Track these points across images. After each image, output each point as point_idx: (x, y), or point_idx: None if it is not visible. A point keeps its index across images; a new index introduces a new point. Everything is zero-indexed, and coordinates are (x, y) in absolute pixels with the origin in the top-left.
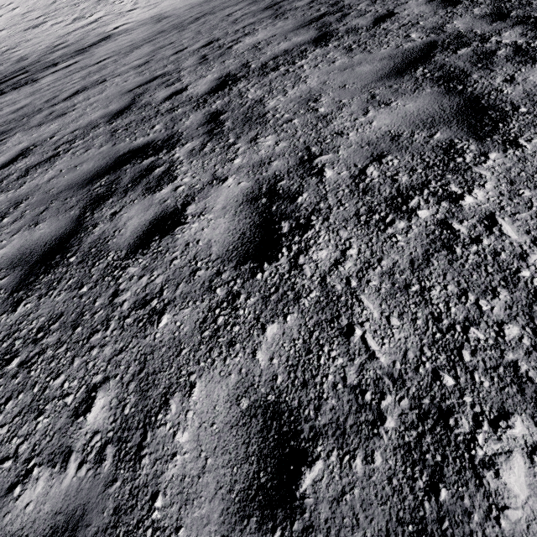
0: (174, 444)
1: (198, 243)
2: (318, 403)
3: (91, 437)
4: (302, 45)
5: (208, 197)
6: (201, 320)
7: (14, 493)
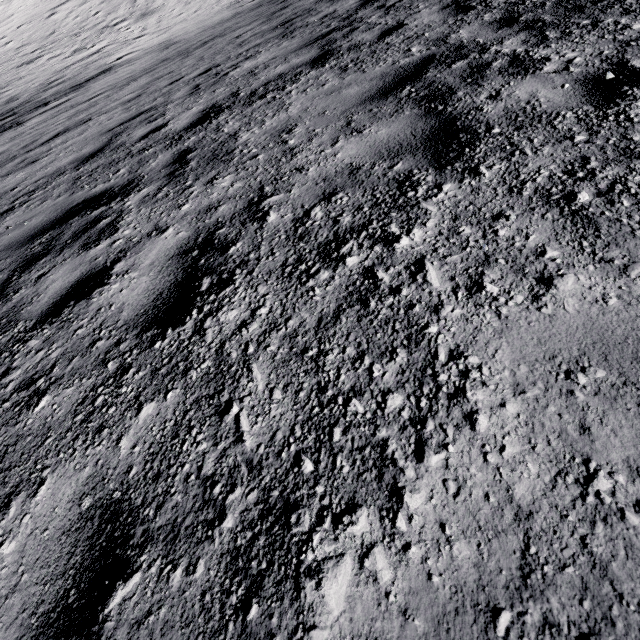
0: None
1: (110, 308)
2: (163, 499)
3: None
4: (298, 67)
5: (141, 252)
6: (80, 401)
7: None
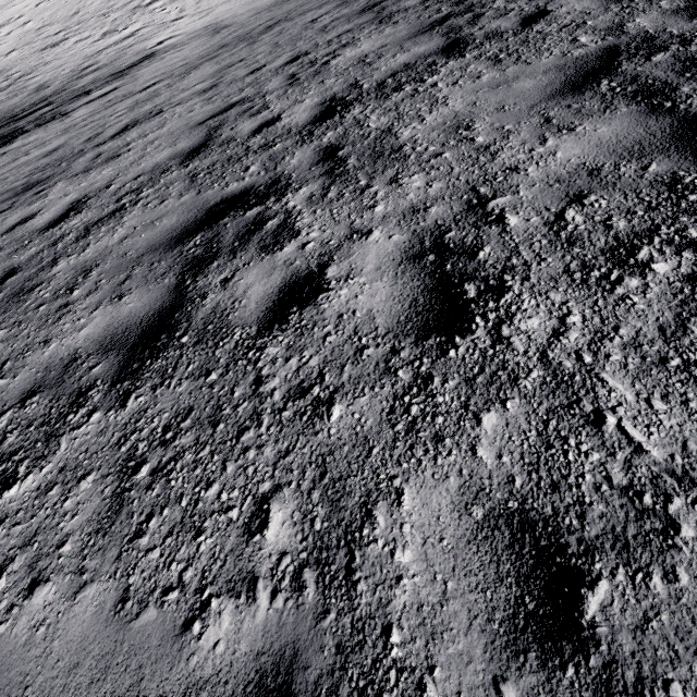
0: (396, 565)
1: (355, 314)
2: (580, 509)
3: (277, 560)
4: (428, 57)
5: (352, 256)
6: (388, 410)
7: (193, 631)
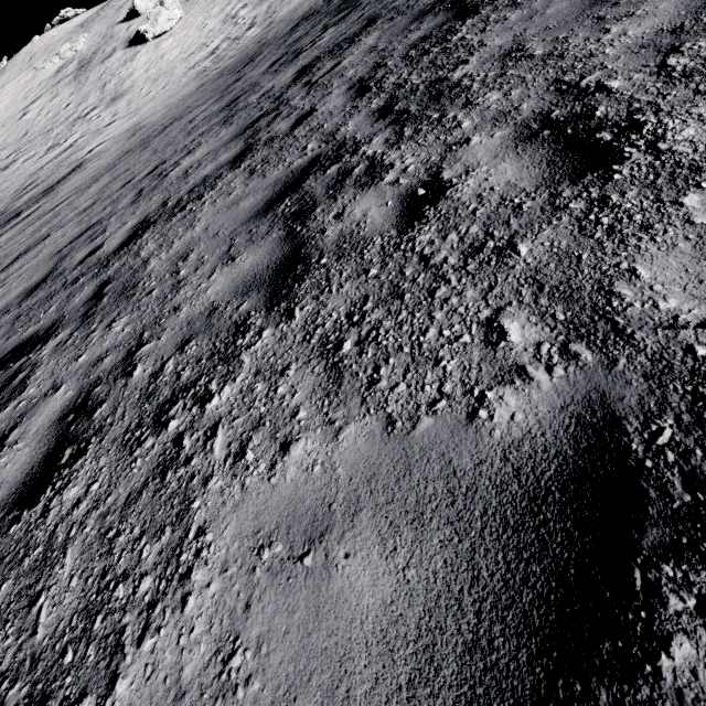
0: None
1: None
2: None
3: None
4: (221, 168)
5: (34, 416)
6: None
7: None
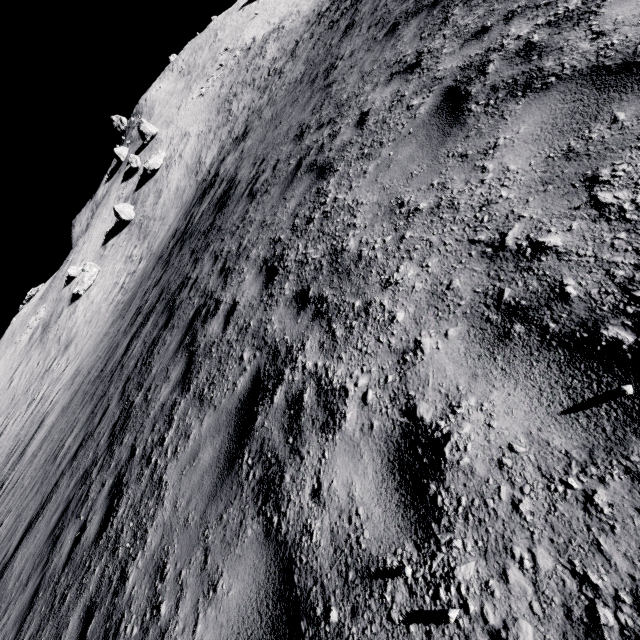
0: None
1: None
2: None
3: None
4: (68, 463)
5: None
6: None
7: None
